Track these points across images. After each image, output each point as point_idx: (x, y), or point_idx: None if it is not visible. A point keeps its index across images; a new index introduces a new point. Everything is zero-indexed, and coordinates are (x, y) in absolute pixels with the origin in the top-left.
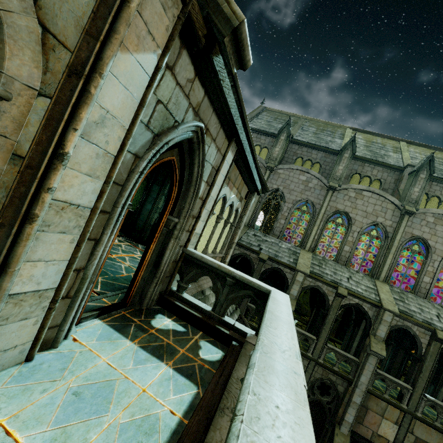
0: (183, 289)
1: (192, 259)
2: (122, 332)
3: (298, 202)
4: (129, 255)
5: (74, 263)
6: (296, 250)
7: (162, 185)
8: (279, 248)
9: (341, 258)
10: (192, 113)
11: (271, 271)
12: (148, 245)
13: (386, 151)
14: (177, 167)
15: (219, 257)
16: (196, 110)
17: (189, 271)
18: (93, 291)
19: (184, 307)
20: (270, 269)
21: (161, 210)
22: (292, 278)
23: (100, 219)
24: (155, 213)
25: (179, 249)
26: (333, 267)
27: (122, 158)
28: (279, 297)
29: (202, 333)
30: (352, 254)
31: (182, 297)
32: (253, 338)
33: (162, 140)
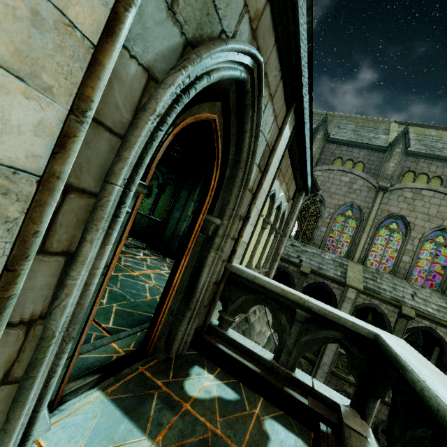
0: (227, 324)
1: (240, 280)
2: (135, 417)
3: (341, 206)
4: (154, 271)
5: (1, 312)
6: (342, 261)
7: (191, 190)
8: (323, 259)
9: (399, 270)
10: (247, 28)
11: (313, 286)
12: (177, 260)
13: (444, 144)
14: (219, 136)
15: (262, 272)
16: (253, 26)
17: (235, 297)
18: (101, 327)
19: (232, 354)
20: (314, 284)
21: (191, 218)
22: (341, 295)
23: (74, 208)
24: (184, 222)
25: (221, 265)
26: (391, 281)
27: (112, 54)
28: (408, 353)
29: (263, 400)
30: (413, 265)
31: (227, 337)
32: (352, 415)
33: (200, 55)
